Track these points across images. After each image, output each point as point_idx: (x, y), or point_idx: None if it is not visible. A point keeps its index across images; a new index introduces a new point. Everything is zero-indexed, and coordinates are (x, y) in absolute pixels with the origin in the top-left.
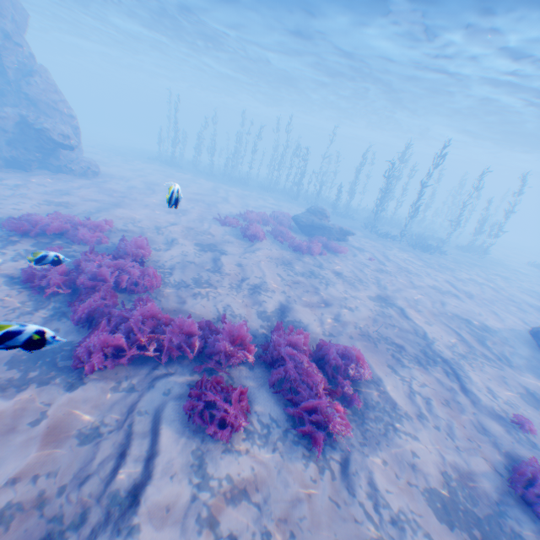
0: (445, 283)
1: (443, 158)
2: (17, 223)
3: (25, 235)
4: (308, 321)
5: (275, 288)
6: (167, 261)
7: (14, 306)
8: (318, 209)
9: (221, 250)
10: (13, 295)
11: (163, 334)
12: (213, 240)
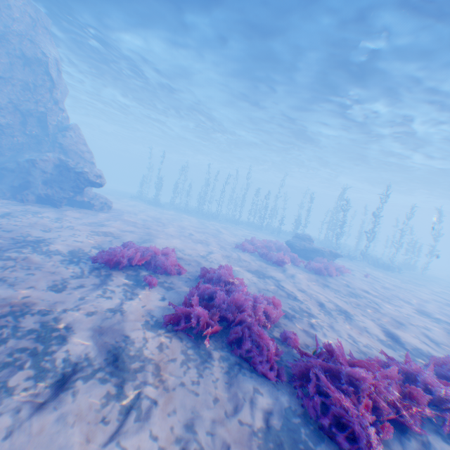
0: (437, 297)
1: (387, 196)
2: (109, 253)
3: (110, 267)
4: (422, 347)
5: (352, 311)
6: (247, 289)
7: (182, 359)
8: (305, 236)
9: (269, 274)
10: (167, 343)
11: (380, 383)
12: (253, 265)
